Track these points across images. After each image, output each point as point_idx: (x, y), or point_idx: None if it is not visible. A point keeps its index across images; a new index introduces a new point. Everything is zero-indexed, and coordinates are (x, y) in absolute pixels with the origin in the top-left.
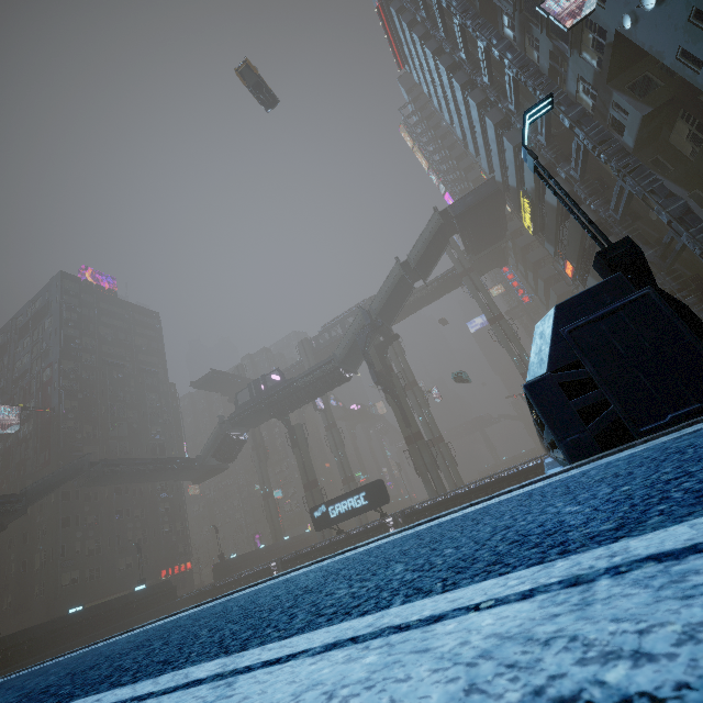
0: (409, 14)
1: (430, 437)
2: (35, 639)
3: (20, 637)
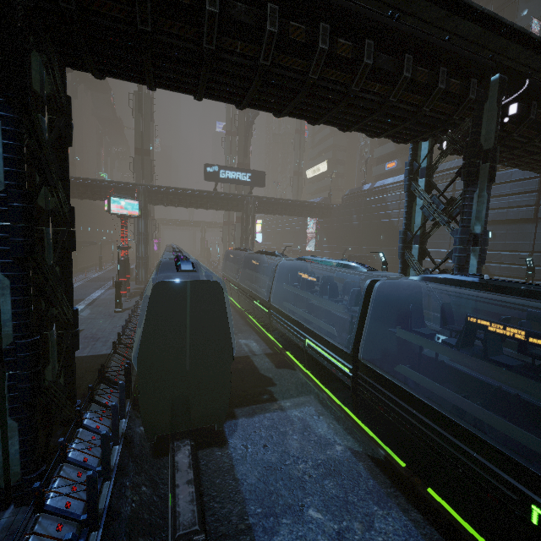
0: None
1: None
2: None
3: None
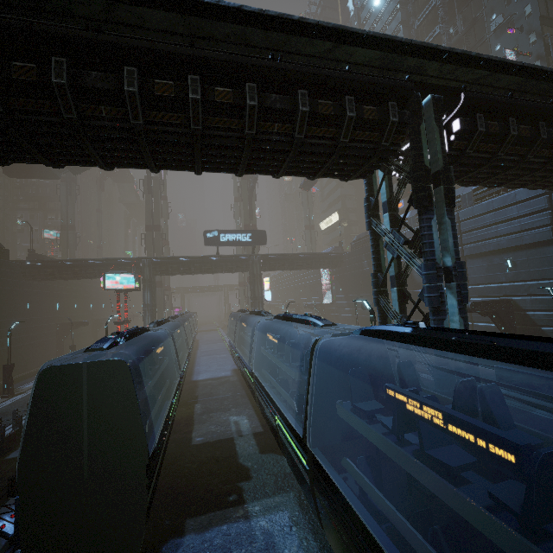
0: None
1: None
2: None
3: None
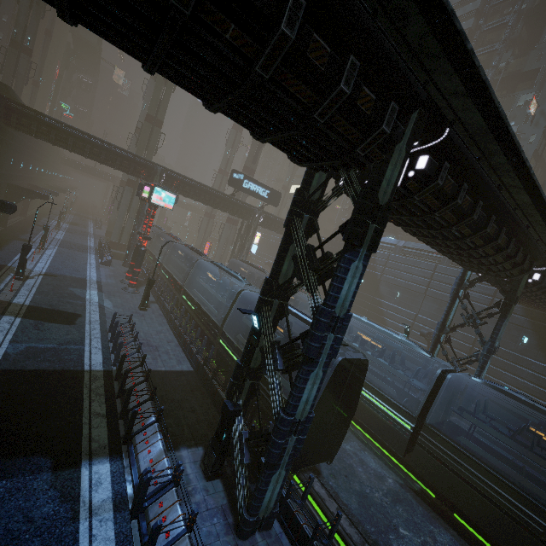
0: (482, 6)
1: (223, 168)
2: None
3: None
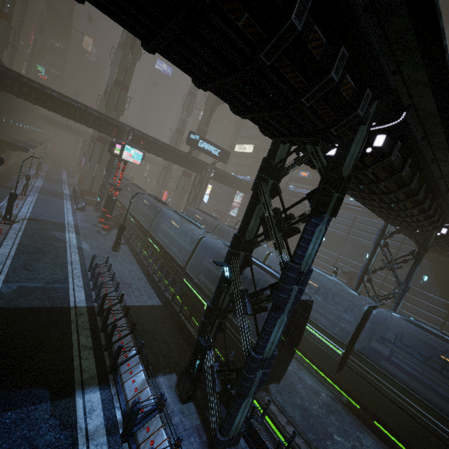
0: None
1: (179, 128)
2: None
3: None
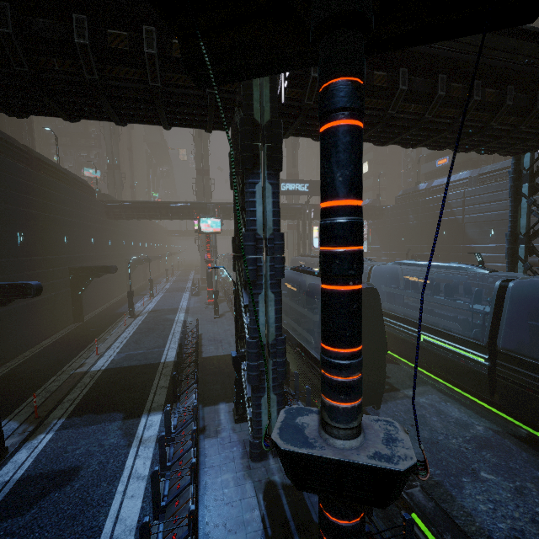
0: None
1: None
2: (29, 155)
3: (15, 142)
